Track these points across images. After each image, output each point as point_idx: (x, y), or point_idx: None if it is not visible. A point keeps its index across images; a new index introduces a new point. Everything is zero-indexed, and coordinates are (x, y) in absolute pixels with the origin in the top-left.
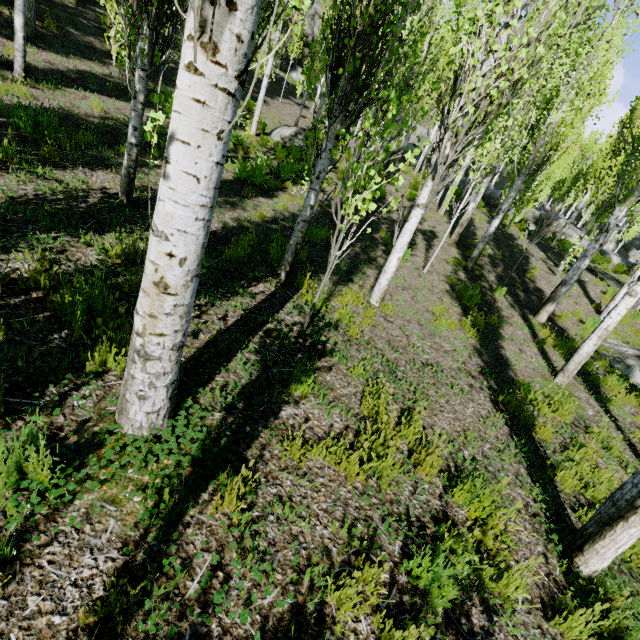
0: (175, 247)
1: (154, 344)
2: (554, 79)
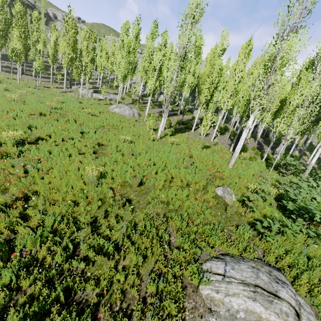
0: None
1: None
2: None
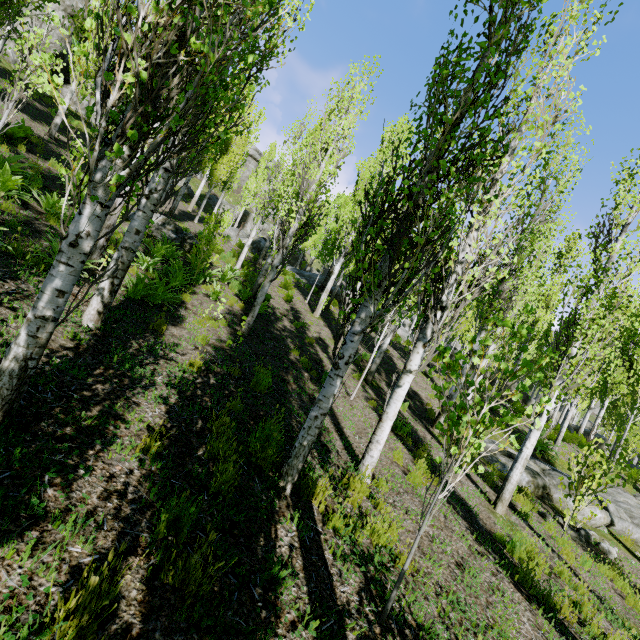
0: None
1: None
2: None
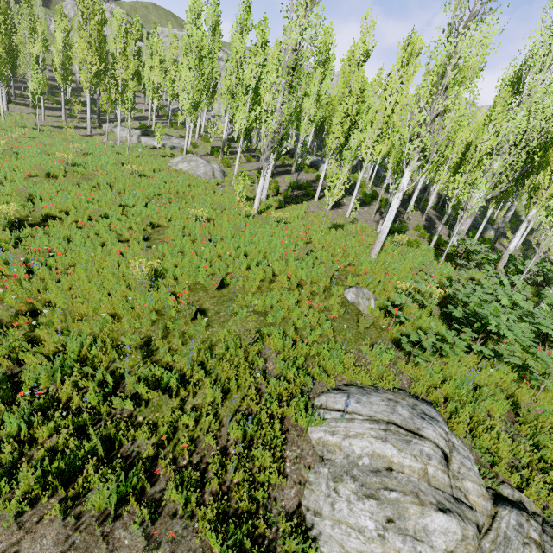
0: None
1: None
2: None
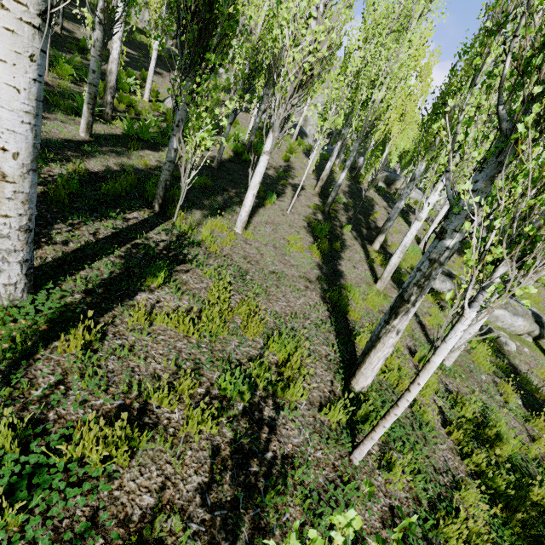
0: (7, 143)
1: (1, 224)
2: (377, 67)
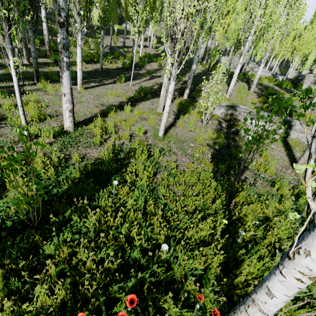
0: None
1: None
2: None
